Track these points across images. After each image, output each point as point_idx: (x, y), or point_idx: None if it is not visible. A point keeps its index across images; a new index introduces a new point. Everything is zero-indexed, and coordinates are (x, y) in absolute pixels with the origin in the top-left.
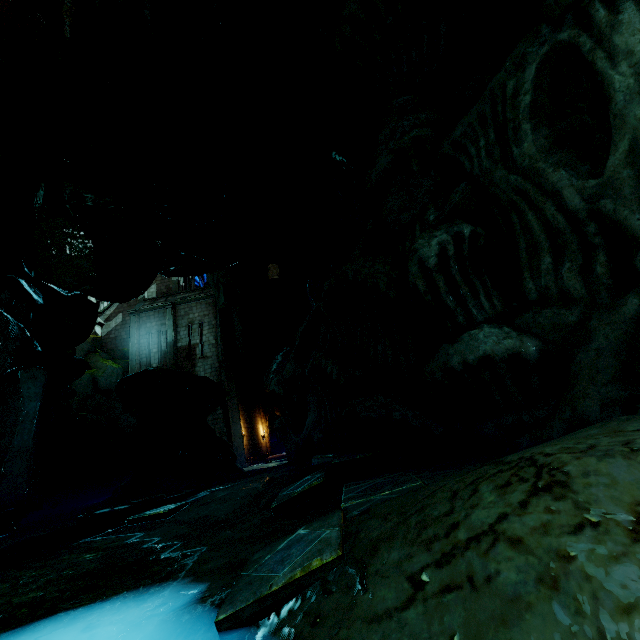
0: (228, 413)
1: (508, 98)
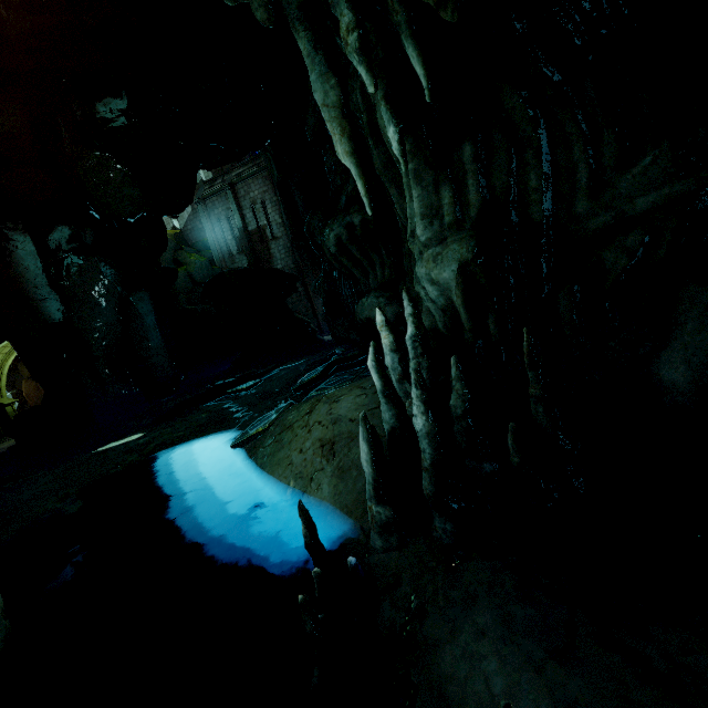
0: (308, 290)
1: (357, 108)
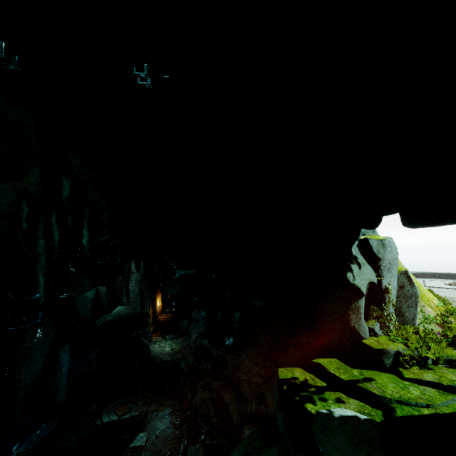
0: (144, 310)
1: None
